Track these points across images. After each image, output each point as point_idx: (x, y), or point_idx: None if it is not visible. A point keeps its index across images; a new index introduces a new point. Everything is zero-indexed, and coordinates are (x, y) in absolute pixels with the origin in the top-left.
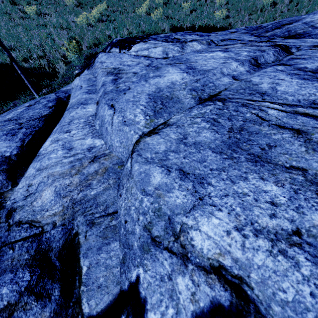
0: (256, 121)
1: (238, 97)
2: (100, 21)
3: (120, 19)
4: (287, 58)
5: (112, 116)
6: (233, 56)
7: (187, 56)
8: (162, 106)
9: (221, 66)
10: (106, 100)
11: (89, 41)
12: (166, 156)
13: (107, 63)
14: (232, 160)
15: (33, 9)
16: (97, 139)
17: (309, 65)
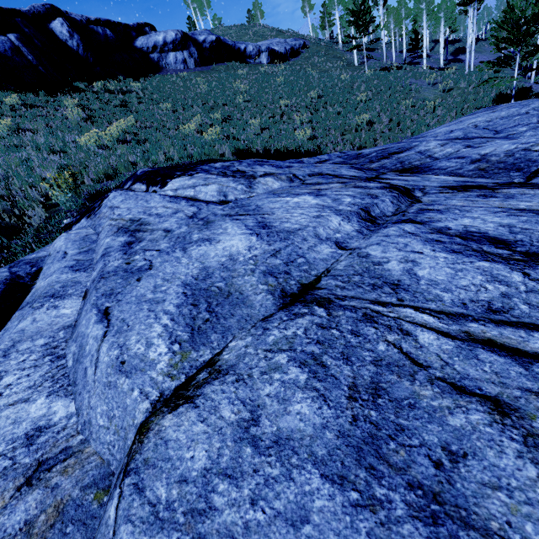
0: (402, 368)
1: (353, 293)
2: (120, 141)
3: (155, 139)
4: (414, 210)
5: (99, 342)
6: (331, 205)
7: (258, 202)
8: (208, 315)
9: (314, 223)
10: (98, 296)
11: (98, 171)
12: (206, 496)
13: (122, 210)
14: (375, 512)
15: (4, 123)
16: (59, 400)
17: (451, 223)
